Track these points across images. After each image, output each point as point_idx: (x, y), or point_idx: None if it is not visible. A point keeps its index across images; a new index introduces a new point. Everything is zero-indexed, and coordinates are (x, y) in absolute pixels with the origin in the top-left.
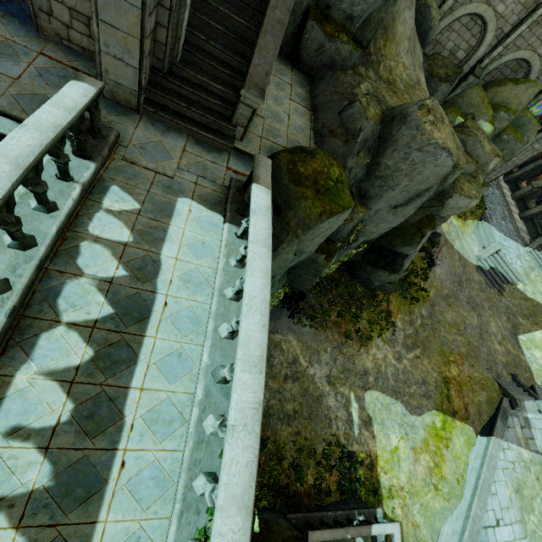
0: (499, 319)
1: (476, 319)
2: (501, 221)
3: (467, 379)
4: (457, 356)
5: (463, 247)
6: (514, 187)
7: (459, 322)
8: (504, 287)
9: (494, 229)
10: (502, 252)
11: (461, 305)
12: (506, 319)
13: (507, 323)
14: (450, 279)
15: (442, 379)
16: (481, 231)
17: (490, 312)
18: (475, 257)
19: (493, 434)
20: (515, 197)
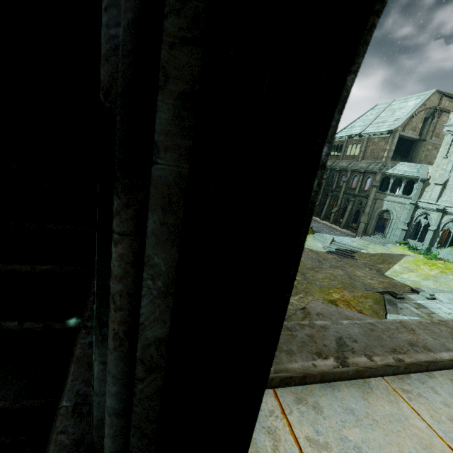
0: (363, 270)
1: (341, 271)
2: (329, 232)
3: (351, 298)
4: (336, 289)
5: (310, 246)
6: (328, 219)
7: (329, 276)
8: (353, 255)
9: (326, 234)
10: (338, 241)
11: (325, 269)
12: (369, 269)
13: (371, 270)
14: (309, 261)
15: (328, 301)
16: (317, 237)
17: (353, 268)
18: (322, 248)
19: (387, 313)
20: (331, 222)
